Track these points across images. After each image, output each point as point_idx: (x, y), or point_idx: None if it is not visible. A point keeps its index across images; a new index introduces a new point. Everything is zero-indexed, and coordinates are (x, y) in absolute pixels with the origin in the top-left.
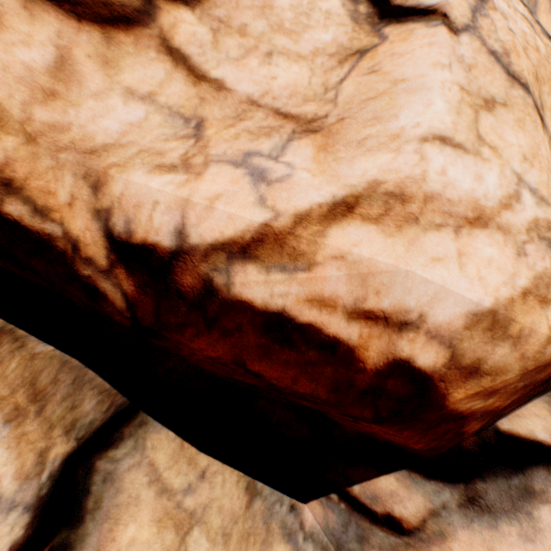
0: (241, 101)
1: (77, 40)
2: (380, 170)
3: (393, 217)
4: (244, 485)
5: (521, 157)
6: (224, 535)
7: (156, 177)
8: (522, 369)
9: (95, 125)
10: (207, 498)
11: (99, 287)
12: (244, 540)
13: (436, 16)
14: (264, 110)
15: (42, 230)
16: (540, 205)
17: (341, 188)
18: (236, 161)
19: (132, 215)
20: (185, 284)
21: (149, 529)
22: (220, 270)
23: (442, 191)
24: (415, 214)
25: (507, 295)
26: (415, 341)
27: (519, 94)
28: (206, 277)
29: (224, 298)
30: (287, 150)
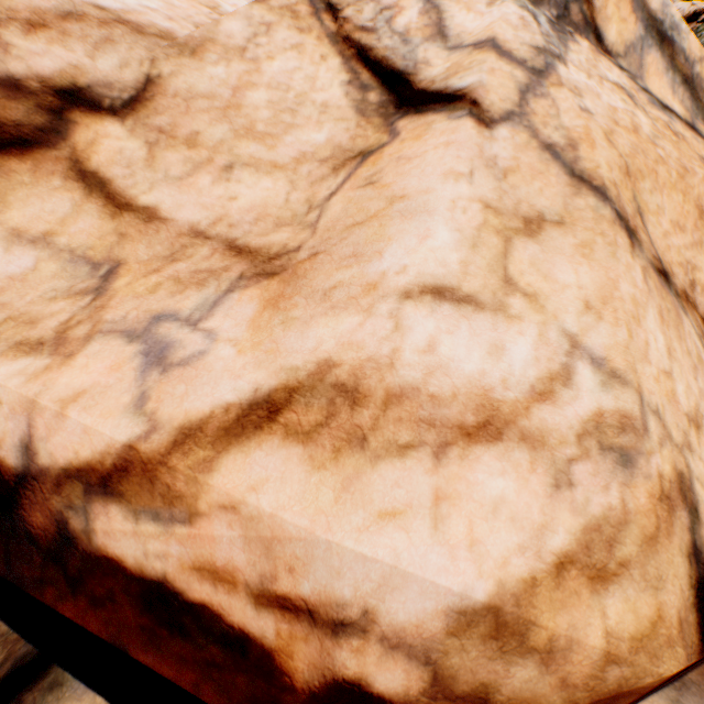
0: (181, 233)
1: None
2: (338, 341)
3: (334, 430)
4: None
5: (581, 306)
6: None
7: (5, 363)
8: (568, 703)
9: None
10: None
11: None
12: None
13: (463, 104)
14: (214, 243)
15: None
16: (609, 386)
17: (273, 374)
18: (135, 330)
19: None
20: (36, 523)
21: None
22: (77, 508)
23: (422, 381)
24: (364, 429)
25: (524, 572)
26: (364, 651)
27: (589, 203)
28: (60, 516)
29: (86, 549)
30: (219, 307)
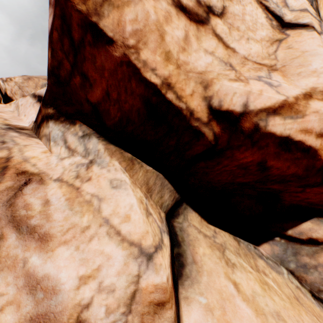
0: (241, 57)
1: (190, 28)
2: (313, 83)
3: None
4: (232, 237)
5: None
6: (237, 253)
7: (233, 83)
8: None
9: (196, 63)
10: (222, 240)
11: (201, 131)
12: (245, 256)
13: (309, 27)
14: (250, 62)
15: (178, 106)
16: None
17: (301, 90)
18: (256, 79)
19: (222, 98)
20: (245, 127)
21: (208, 249)
22: (262, 120)
23: None
24: None
25: None
26: None
27: None
28: (255, 123)
29: (262, 132)
30: (271, 76)
